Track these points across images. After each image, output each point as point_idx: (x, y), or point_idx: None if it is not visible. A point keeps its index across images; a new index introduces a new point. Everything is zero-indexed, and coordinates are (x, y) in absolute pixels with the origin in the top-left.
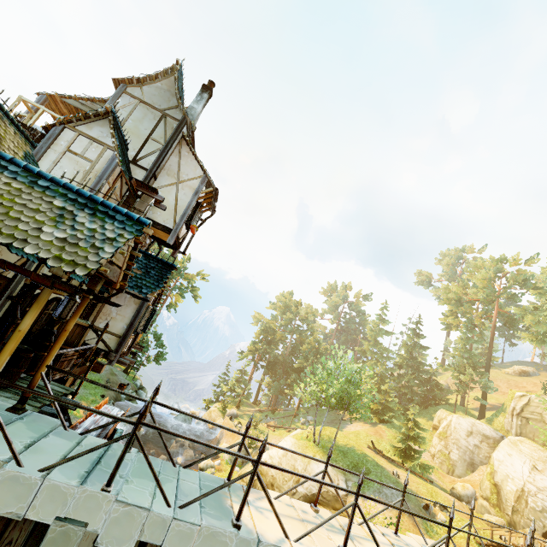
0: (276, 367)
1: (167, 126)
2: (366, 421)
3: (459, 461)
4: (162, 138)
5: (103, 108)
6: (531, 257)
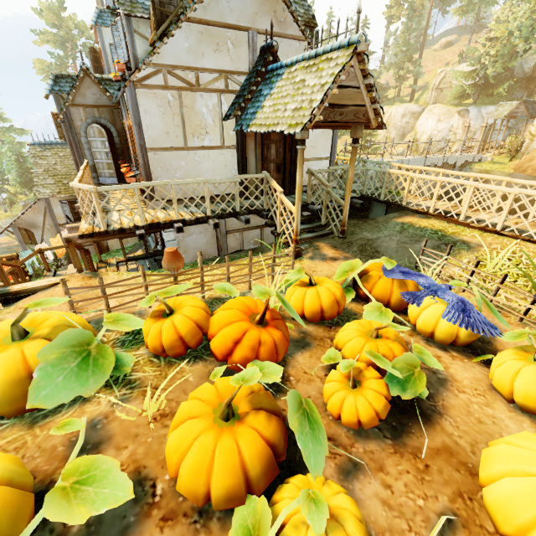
0: None
1: None
2: None
3: (395, 137)
4: None
5: None
6: None
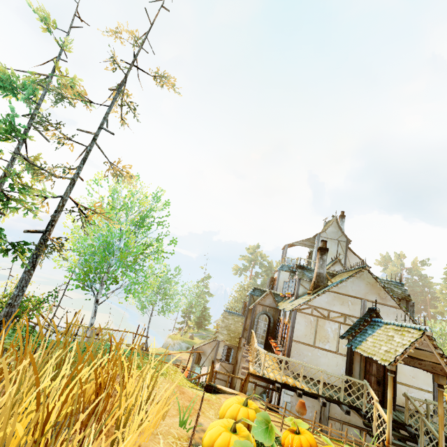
0: None
1: (341, 245)
2: None
3: None
4: (342, 252)
5: (316, 247)
6: None
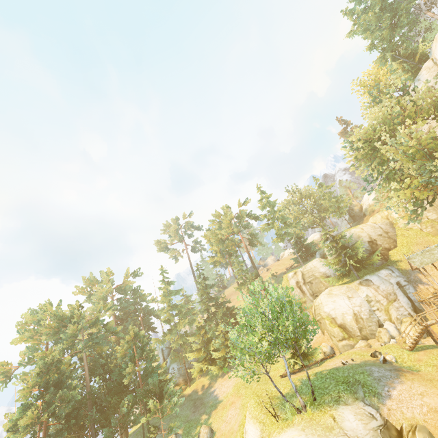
0: (78, 415)
1: None
2: (220, 375)
3: None
4: None
5: None
6: (246, 200)
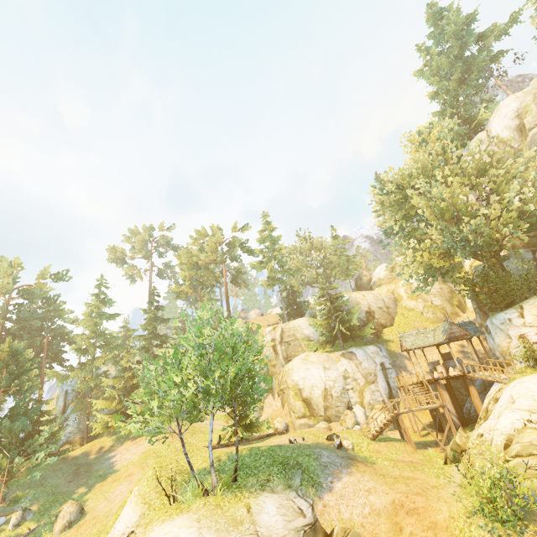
0: None
1: None
2: (132, 437)
3: None
4: None
5: None
6: (244, 226)
